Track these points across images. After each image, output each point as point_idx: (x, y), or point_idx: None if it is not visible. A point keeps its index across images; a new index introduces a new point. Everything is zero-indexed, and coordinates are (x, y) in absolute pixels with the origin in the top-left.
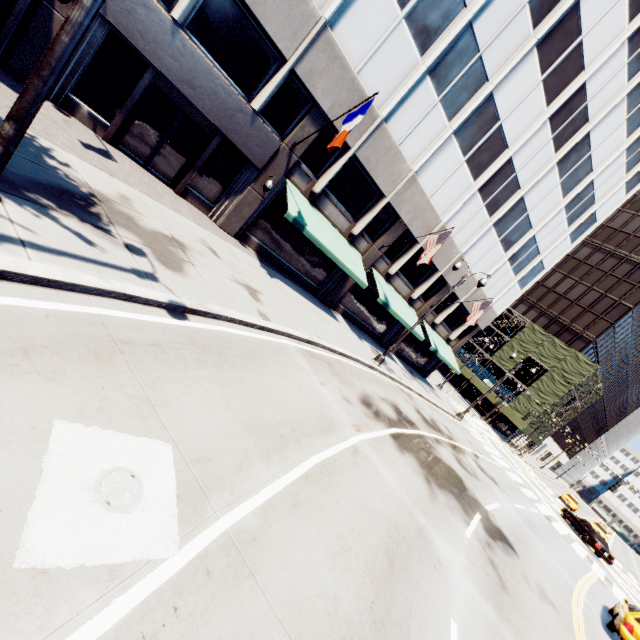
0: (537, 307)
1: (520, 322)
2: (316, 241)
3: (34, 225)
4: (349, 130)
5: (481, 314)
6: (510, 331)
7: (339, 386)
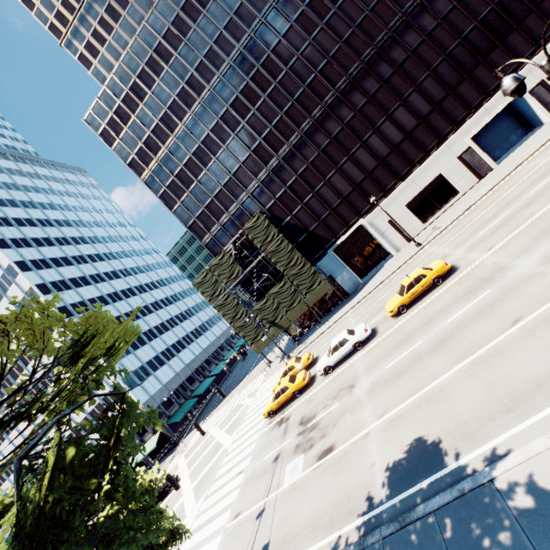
0: None
1: None
2: None
3: None
4: None
5: None
6: None
7: None
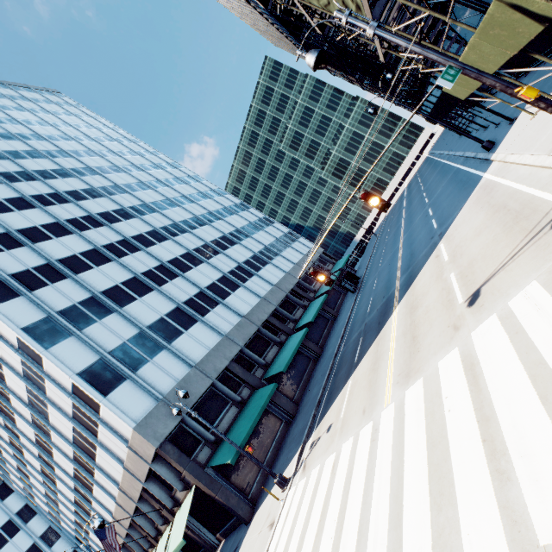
0: None
1: None
2: None
3: None
4: None
5: (104, 545)
6: None
7: None
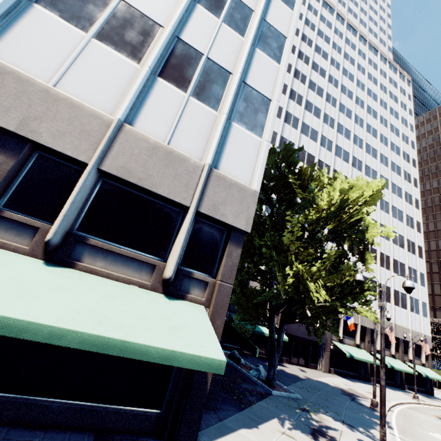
0: (437, 308)
1: (438, 323)
2: (358, 358)
3: (366, 402)
4: (353, 323)
5: (428, 346)
6: (439, 330)
7: (428, 415)
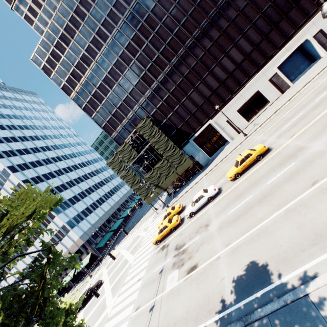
0: None
1: None
2: None
3: None
4: None
5: None
6: None
7: None
